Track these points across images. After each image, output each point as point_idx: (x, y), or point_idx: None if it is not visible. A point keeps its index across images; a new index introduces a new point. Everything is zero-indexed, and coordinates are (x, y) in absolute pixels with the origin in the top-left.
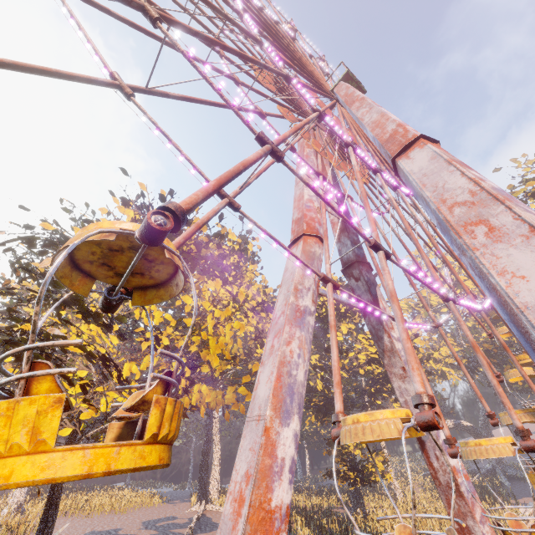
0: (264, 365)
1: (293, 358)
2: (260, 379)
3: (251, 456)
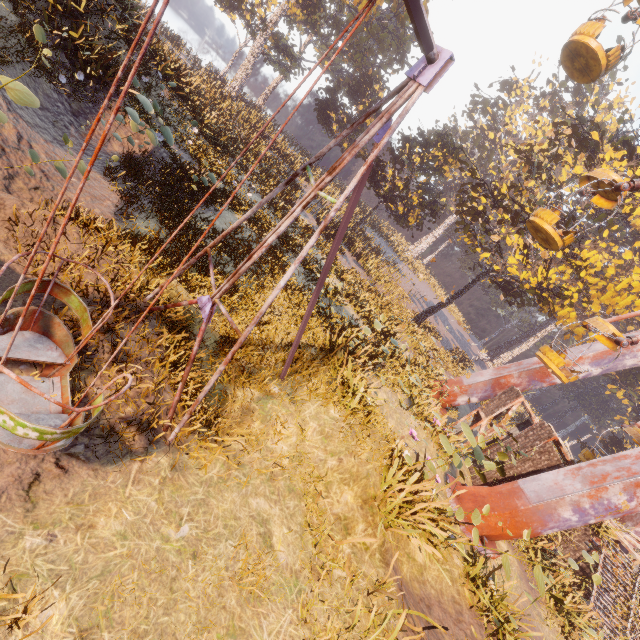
0: None
1: (638, 352)
2: None
3: None
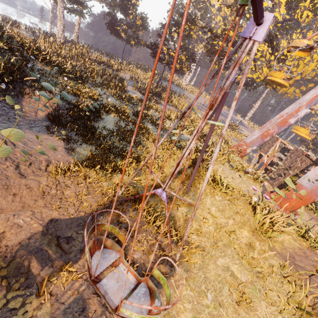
0: (315, 89)
1: None
2: (309, 93)
3: (291, 110)
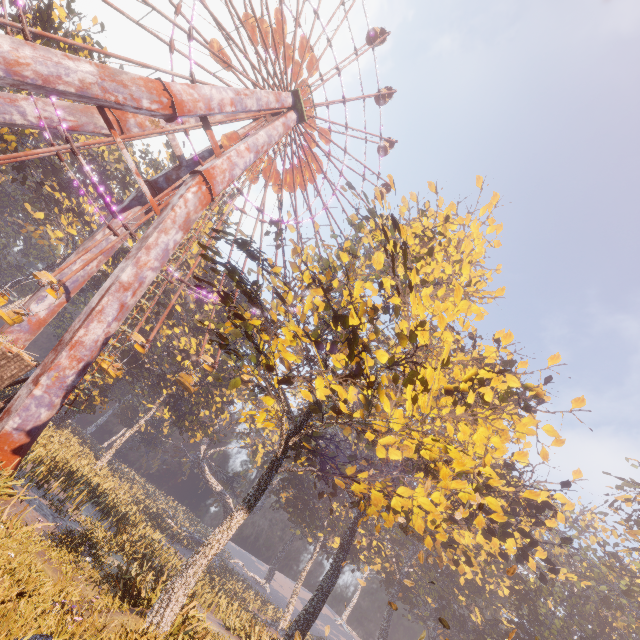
0: None
1: None
2: None
3: None
